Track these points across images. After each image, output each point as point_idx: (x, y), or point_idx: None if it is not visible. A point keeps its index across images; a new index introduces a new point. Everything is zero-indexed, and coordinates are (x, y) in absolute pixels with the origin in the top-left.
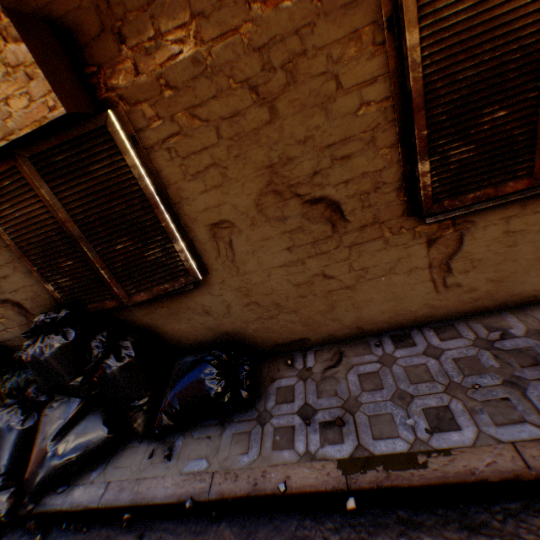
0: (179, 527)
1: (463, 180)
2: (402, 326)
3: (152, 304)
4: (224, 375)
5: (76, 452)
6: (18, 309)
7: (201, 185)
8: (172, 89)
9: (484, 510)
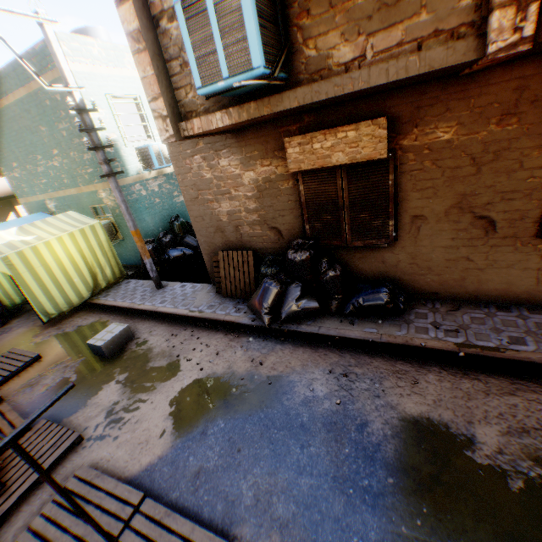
0: (360, 351)
1: None
2: (504, 302)
3: (354, 249)
4: (391, 295)
5: (305, 309)
6: (277, 233)
7: (419, 195)
8: (429, 150)
9: (527, 375)
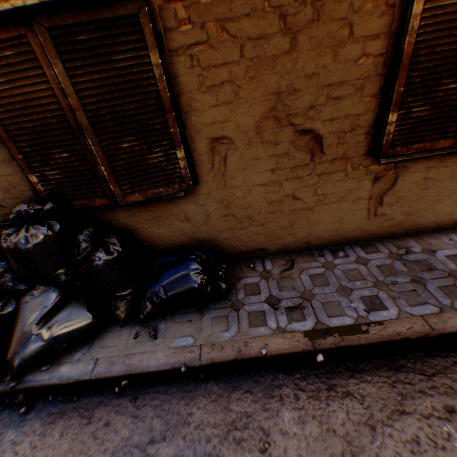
0: (171, 389)
1: (414, 133)
2: (338, 243)
3: (137, 207)
4: (206, 271)
5: (62, 335)
6: None
7: (213, 99)
8: None
9: (402, 358)
